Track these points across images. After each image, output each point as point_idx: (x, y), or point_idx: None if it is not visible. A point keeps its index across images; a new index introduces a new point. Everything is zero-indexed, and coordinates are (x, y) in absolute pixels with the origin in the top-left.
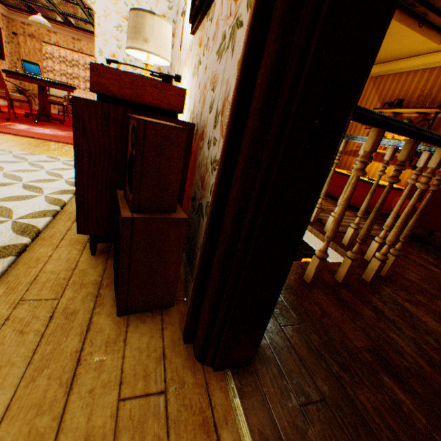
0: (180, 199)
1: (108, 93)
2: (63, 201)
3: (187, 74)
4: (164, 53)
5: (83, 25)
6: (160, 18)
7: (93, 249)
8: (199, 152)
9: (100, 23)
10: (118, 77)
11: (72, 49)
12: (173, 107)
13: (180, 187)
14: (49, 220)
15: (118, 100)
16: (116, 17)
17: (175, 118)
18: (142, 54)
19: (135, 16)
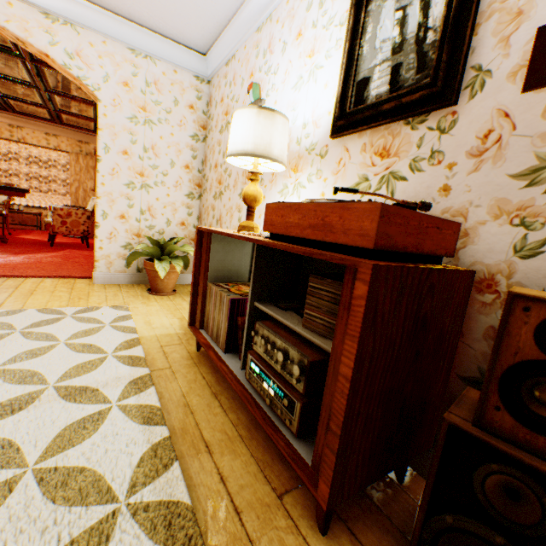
0: (444, 382)
1: (391, 246)
2: (155, 408)
3: (316, 183)
4: (285, 159)
5: (32, 109)
6: (284, 117)
7: (326, 521)
8: (477, 309)
9: (106, 113)
10: (404, 220)
11: (8, 138)
12: (446, 249)
13: (447, 365)
14: (176, 467)
15: (391, 252)
16: (130, 106)
17: (438, 264)
18: (236, 159)
19: (253, 115)
